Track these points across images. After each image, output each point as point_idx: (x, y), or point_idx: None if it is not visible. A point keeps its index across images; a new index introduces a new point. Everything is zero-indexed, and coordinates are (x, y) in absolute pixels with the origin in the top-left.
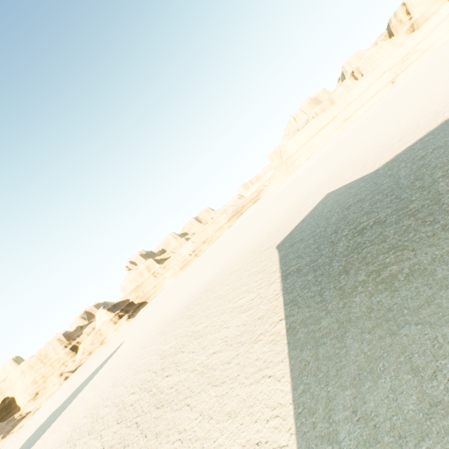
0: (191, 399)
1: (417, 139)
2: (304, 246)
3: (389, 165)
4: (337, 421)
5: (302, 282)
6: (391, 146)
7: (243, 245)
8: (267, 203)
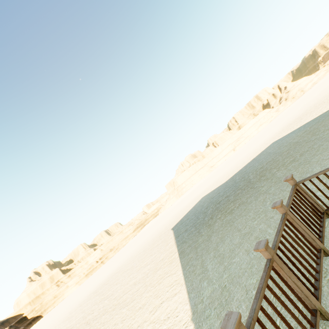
0: (104, 326)
1: (243, 166)
2: (189, 220)
3: (232, 178)
4: (207, 264)
5: (188, 233)
6: (233, 171)
7: (146, 239)
8: (164, 215)
